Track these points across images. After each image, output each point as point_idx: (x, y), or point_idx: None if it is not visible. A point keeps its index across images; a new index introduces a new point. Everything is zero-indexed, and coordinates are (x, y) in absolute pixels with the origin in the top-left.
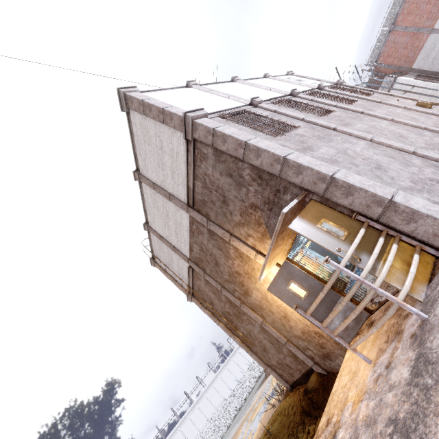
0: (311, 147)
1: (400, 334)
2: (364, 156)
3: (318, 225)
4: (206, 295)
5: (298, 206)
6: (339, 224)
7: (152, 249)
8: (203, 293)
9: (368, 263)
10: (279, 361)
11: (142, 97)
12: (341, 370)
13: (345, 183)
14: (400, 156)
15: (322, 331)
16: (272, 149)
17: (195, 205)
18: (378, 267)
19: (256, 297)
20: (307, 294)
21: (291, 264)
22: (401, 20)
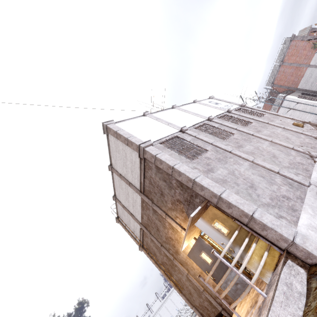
0: (213, 168)
1: (256, 303)
2: (245, 176)
3: (212, 224)
4: (151, 249)
5: (202, 209)
6: (225, 224)
7: (117, 211)
8: (149, 246)
9: (236, 257)
10: (200, 303)
11: (116, 129)
12: None
13: (227, 201)
14: (269, 175)
15: None
16: (187, 173)
17: (145, 192)
18: (244, 257)
19: (183, 256)
20: (212, 262)
21: (203, 239)
22: (287, 59)
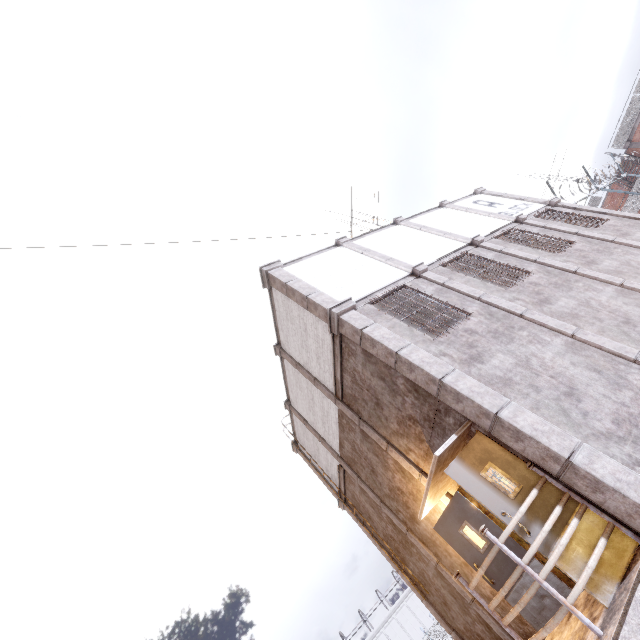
0: (481, 354)
1: None
2: (554, 370)
3: (482, 472)
4: (362, 506)
5: (459, 440)
6: (509, 473)
7: (294, 431)
8: (358, 502)
9: (533, 544)
10: (467, 625)
11: (285, 278)
12: None
13: (512, 426)
14: (612, 366)
15: None
16: (427, 366)
17: (345, 398)
18: (553, 545)
19: (426, 527)
20: (487, 545)
21: (465, 498)
22: None
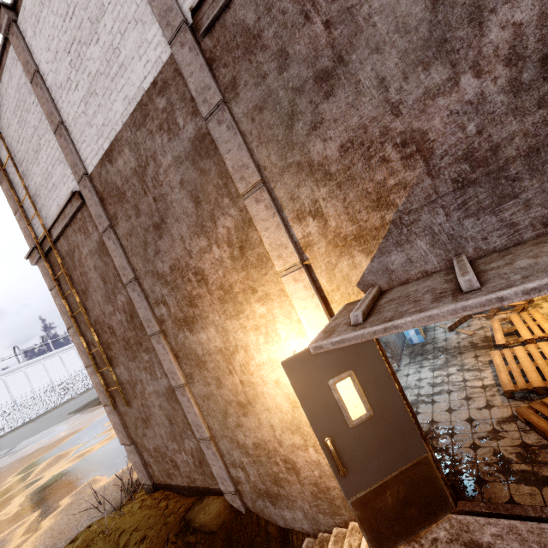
0: None
1: None
2: None
3: None
4: (79, 273)
5: None
6: None
7: None
8: (76, 264)
9: None
10: (162, 448)
11: None
12: None
13: None
14: None
15: (305, 467)
16: None
17: (214, 36)
18: None
19: (207, 341)
20: (367, 418)
21: None
22: None
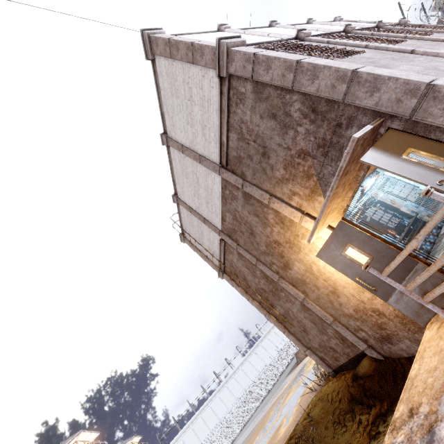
0: (386, 65)
1: None
2: None
3: (404, 155)
4: (238, 271)
5: (369, 138)
6: (435, 154)
7: (182, 224)
8: (235, 268)
9: None
10: (321, 343)
11: (168, 36)
12: (420, 352)
13: None
14: None
15: (384, 308)
16: (335, 65)
17: (229, 164)
18: None
19: (298, 270)
20: (370, 260)
21: (349, 225)
22: None
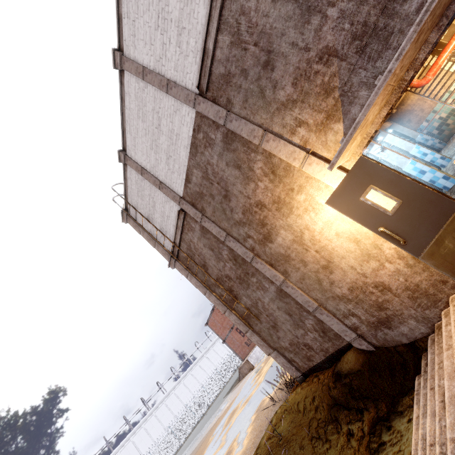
0: None
1: None
2: None
3: None
4: (197, 255)
5: None
6: None
7: (126, 196)
8: (194, 252)
9: None
10: (294, 340)
11: None
12: None
13: None
14: None
15: (391, 280)
16: None
17: (210, 89)
18: None
19: (283, 241)
20: (398, 205)
21: (372, 161)
22: None
